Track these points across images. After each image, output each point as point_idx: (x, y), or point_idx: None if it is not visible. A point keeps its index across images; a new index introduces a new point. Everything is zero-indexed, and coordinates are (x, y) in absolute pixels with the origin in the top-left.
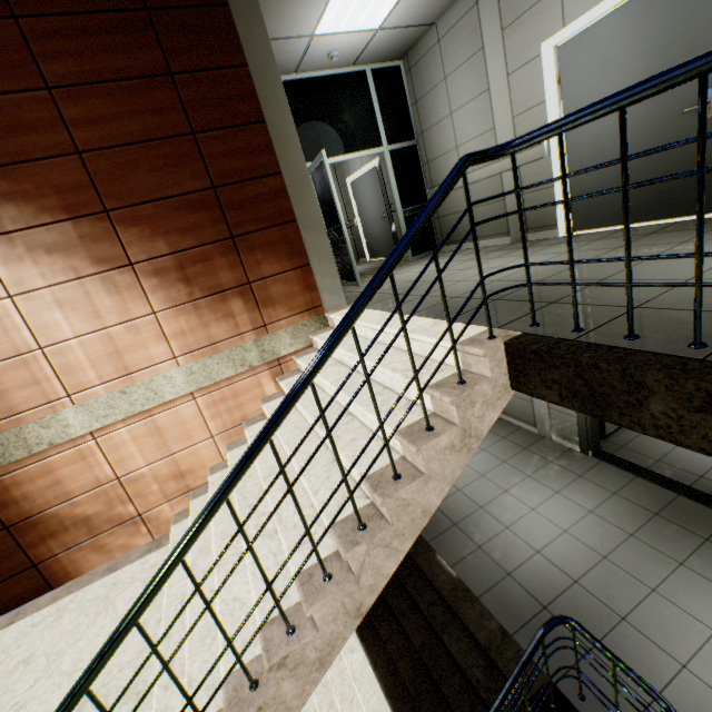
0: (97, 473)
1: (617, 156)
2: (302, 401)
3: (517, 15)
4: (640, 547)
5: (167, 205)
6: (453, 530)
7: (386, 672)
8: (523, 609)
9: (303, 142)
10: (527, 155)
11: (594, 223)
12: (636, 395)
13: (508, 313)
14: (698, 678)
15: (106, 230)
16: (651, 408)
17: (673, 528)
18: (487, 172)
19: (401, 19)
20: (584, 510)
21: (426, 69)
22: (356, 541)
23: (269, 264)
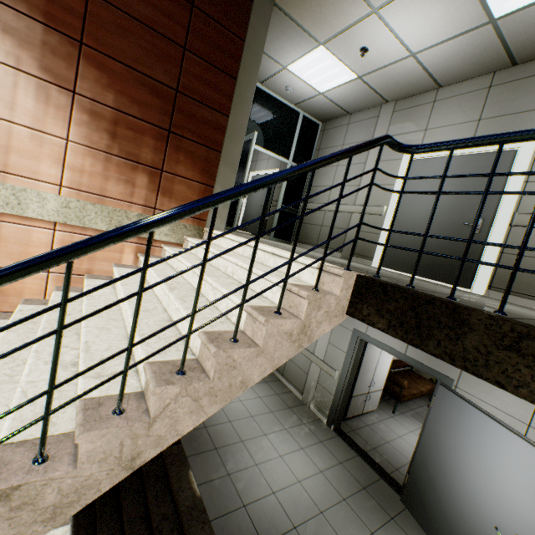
0: None
1: (423, 232)
2: (158, 271)
3: (398, 133)
4: (348, 511)
5: (134, 75)
6: (213, 452)
7: None
8: None
9: None
10: (373, 209)
11: (395, 266)
12: (457, 330)
13: (354, 269)
14: None
15: (70, 54)
16: (466, 343)
17: (373, 503)
18: (344, 208)
19: (336, 97)
20: (317, 468)
21: (334, 135)
22: (171, 381)
23: (185, 167)
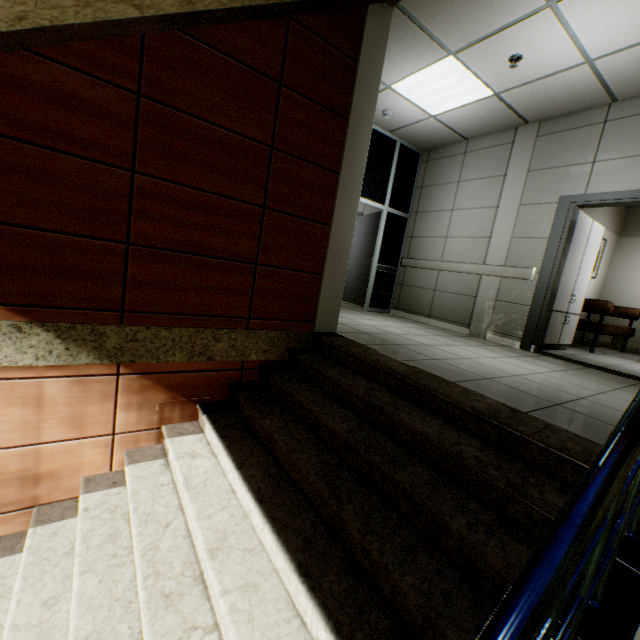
0: None
1: None
2: None
3: None
4: None
5: None
6: (396, 346)
7: (262, 474)
8: (527, 400)
9: None
10: None
11: None
12: None
13: None
14: None
15: None
16: None
17: None
18: None
19: None
20: (551, 369)
21: None
22: None
23: None
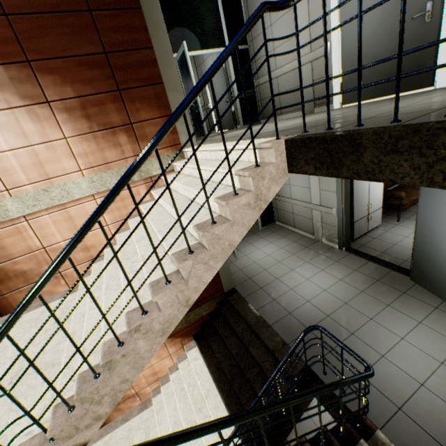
0: (29, 243)
1: (372, 51)
2: (163, 197)
3: None
4: (366, 297)
5: (72, 62)
6: (259, 291)
7: (215, 369)
8: (296, 330)
9: (172, 39)
10: (317, 52)
11: (355, 98)
12: (357, 153)
13: (292, 132)
14: (389, 361)
15: (28, 75)
16: (364, 160)
17: (386, 287)
18: (292, 66)
19: None
20: (337, 279)
21: None
22: (186, 259)
23: (145, 112)
